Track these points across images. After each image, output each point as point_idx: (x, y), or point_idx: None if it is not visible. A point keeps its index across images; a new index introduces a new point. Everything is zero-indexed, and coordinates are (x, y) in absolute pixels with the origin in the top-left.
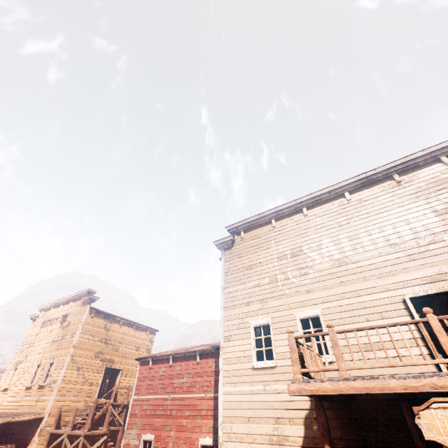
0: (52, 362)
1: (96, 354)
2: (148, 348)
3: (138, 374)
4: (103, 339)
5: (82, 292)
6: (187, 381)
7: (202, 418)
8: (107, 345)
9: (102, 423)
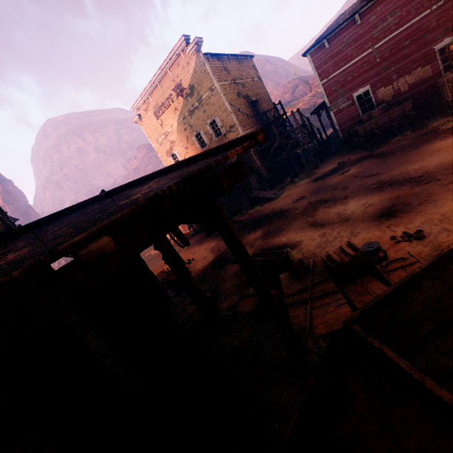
0: (211, 121)
1: (238, 95)
2: (257, 76)
3: (314, 65)
4: (232, 81)
5: (177, 48)
6: (395, 19)
7: (432, 32)
8: (237, 85)
9: (272, 138)
